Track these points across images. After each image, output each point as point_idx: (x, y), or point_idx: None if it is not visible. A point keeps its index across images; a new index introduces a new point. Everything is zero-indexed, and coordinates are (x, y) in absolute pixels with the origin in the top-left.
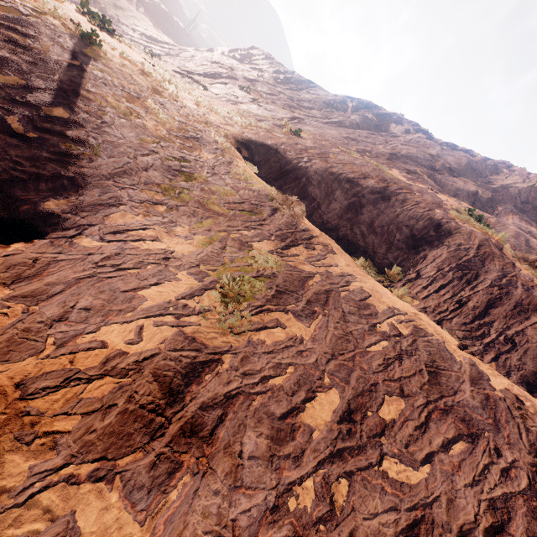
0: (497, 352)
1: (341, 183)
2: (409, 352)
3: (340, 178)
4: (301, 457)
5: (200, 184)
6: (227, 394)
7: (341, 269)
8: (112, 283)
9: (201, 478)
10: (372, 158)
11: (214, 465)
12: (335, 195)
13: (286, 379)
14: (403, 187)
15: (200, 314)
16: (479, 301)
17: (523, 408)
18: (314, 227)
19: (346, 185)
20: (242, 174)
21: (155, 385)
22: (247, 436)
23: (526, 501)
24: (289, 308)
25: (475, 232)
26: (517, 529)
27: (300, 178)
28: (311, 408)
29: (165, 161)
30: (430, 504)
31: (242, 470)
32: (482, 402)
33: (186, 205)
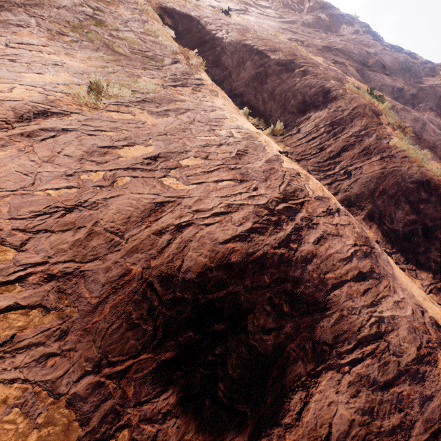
0: (333, 180)
1: (252, 54)
2: (231, 144)
3: (251, 49)
4: (104, 164)
5: (110, 31)
6: (65, 129)
7: (215, 105)
8: (4, 66)
9: (25, 153)
10: (302, 46)
11: (37, 151)
12: (245, 65)
13: (117, 134)
14: (309, 62)
15: (66, 94)
16: (336, 147)
17: (297, 177)
18: (208, 79)
19: (255, 56)
20: (154, 31)
21: (11, 112)
22: (69, 148)
23: (256, 208)
24: (147, 109)
25: (358, 98)
26: (237, 215)
27: (216, 47)
28: (127, 149)
29: (79, 6)
30: (184, 198)
31: (57, 158)
32: (266, 170)
33: (92, 42)
